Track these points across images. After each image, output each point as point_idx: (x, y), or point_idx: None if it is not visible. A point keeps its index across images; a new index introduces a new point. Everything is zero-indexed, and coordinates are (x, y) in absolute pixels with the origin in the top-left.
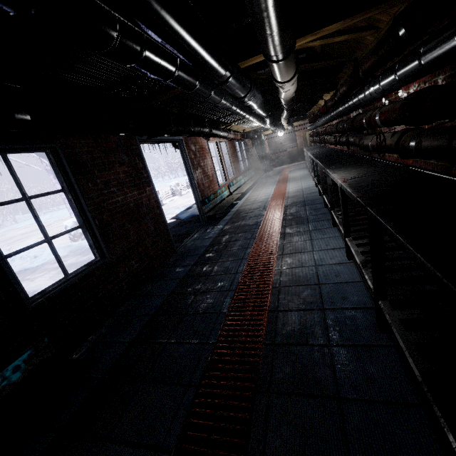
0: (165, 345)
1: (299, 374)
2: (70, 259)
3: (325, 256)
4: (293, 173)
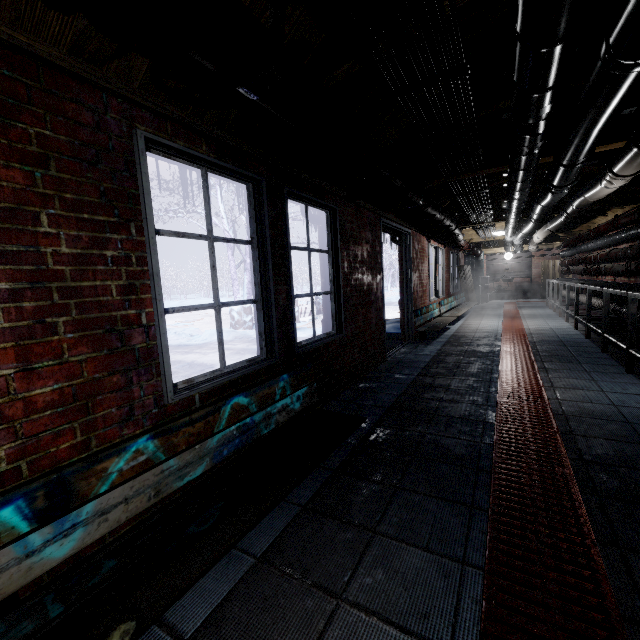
0: (424, 434)
1: (636, 489)
2: (239, 344)
3: (626, 399)
4: (527, 310)
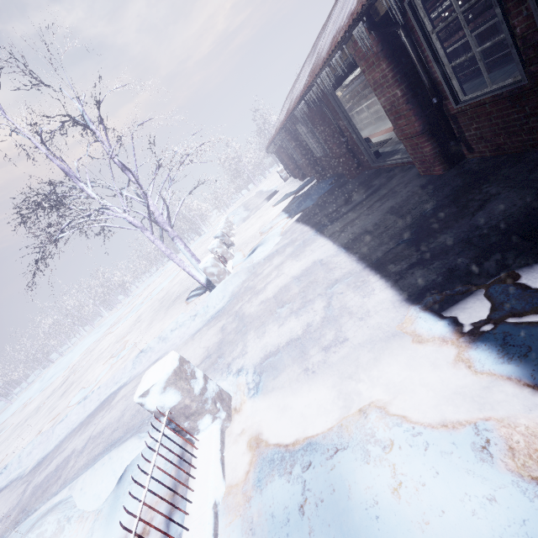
0: None
1: None
2: (272, 263)
3: None
4: None
